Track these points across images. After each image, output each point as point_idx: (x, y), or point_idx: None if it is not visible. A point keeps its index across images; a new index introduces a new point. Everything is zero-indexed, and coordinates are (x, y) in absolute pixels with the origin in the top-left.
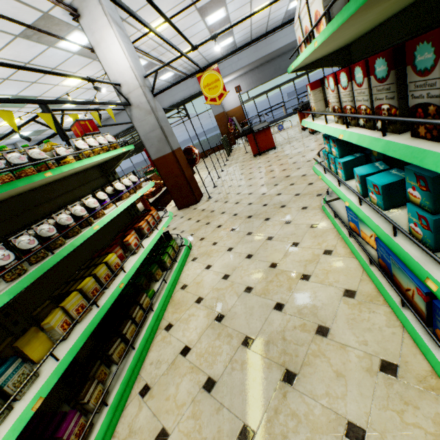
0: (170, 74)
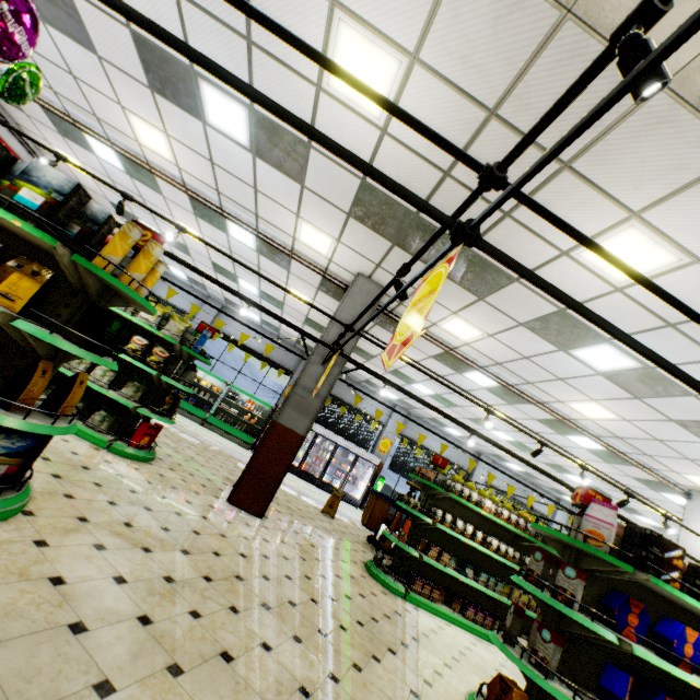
0: None
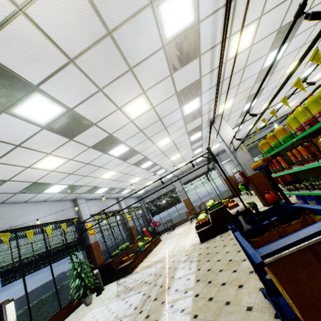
0: (200, 158)
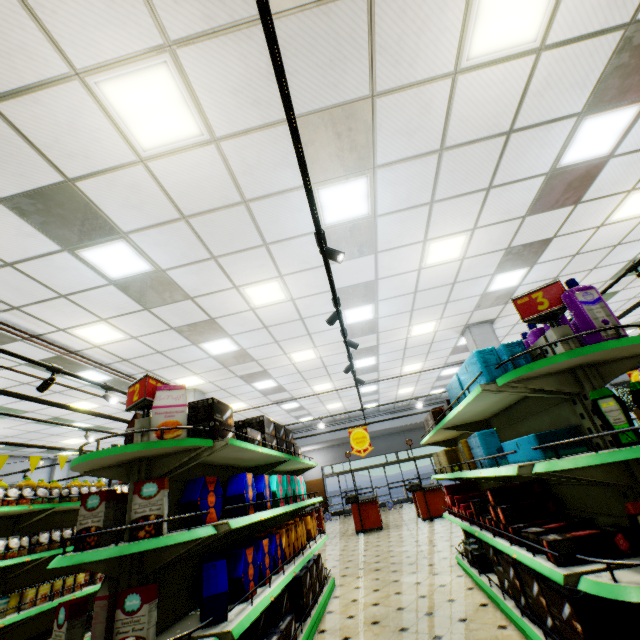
0: None
